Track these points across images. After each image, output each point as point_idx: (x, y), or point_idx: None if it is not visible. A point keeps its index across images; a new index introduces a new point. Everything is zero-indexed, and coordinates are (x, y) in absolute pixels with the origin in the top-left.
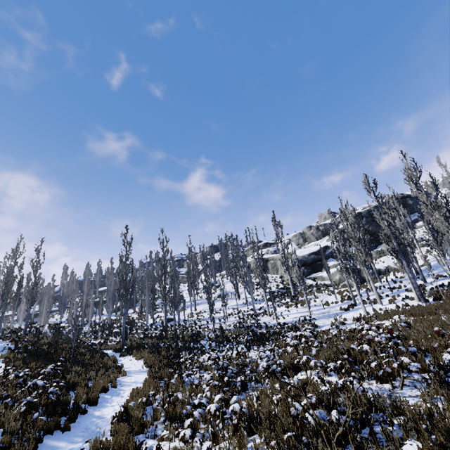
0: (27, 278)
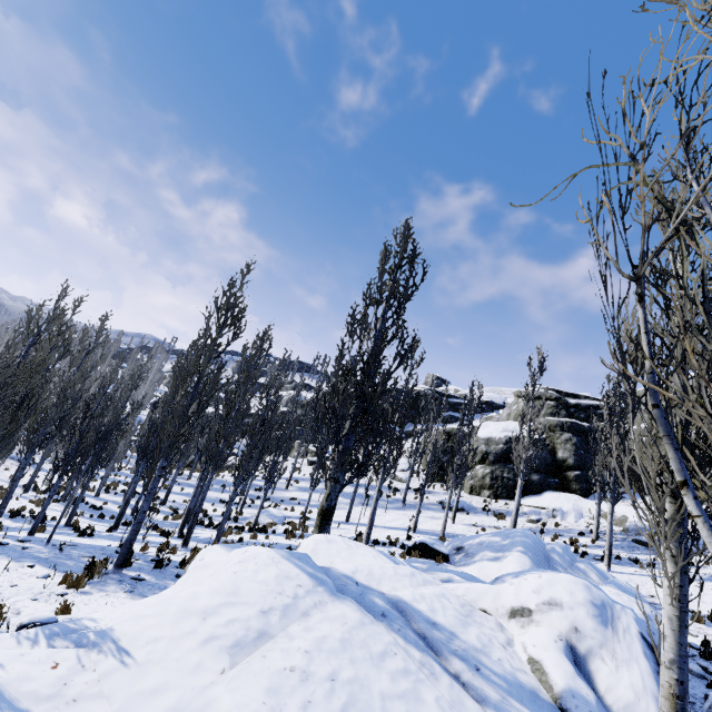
0: None
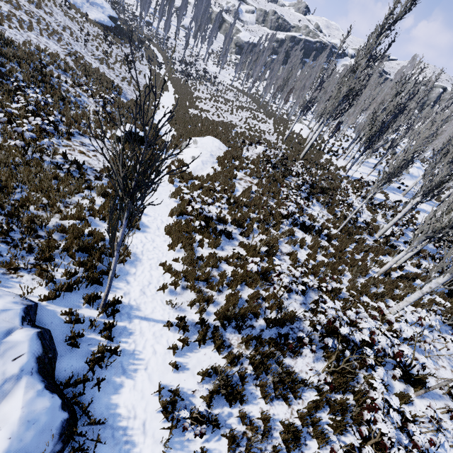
0: None
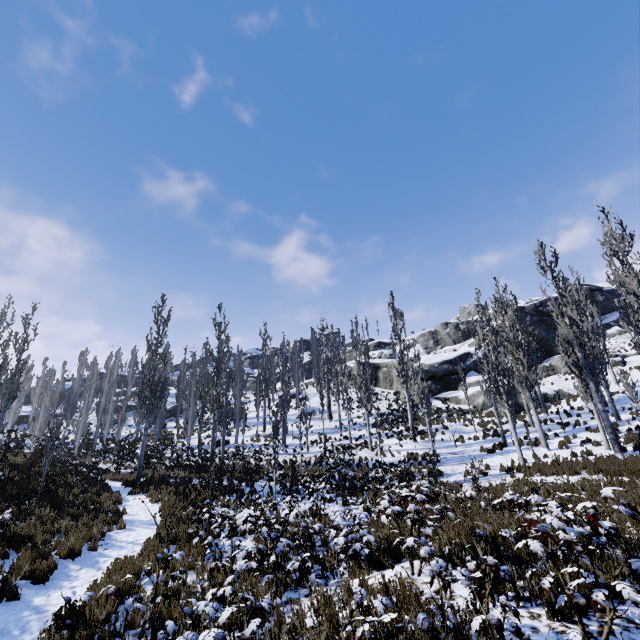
0: (5, 362)
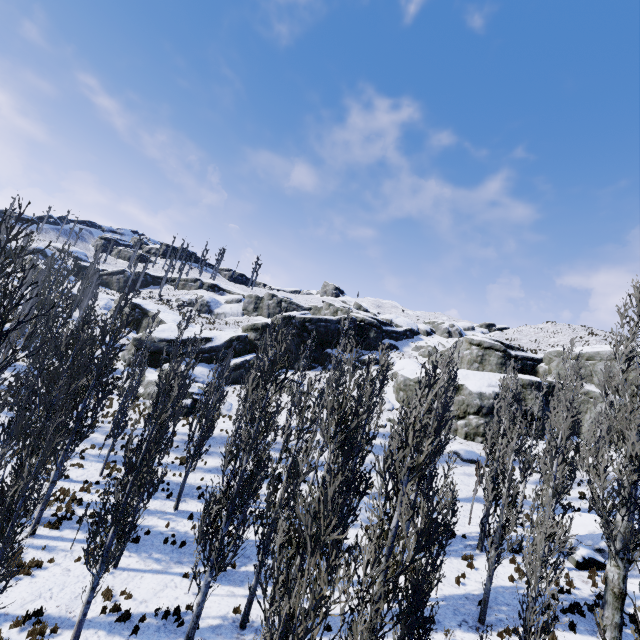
0: None
